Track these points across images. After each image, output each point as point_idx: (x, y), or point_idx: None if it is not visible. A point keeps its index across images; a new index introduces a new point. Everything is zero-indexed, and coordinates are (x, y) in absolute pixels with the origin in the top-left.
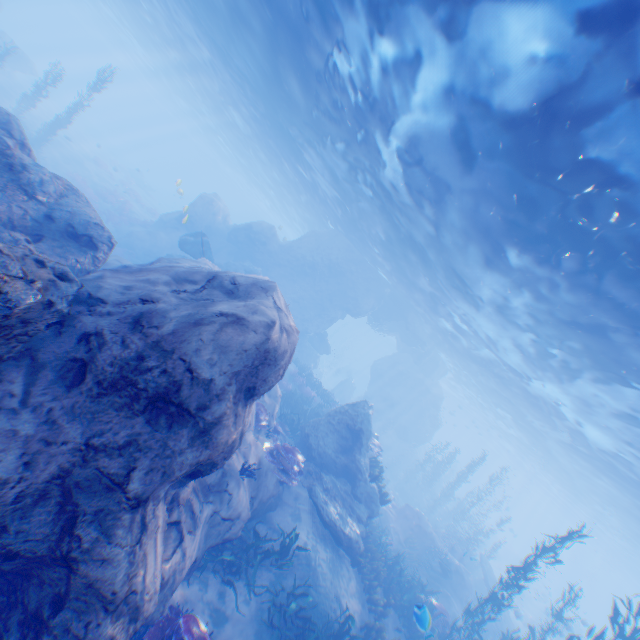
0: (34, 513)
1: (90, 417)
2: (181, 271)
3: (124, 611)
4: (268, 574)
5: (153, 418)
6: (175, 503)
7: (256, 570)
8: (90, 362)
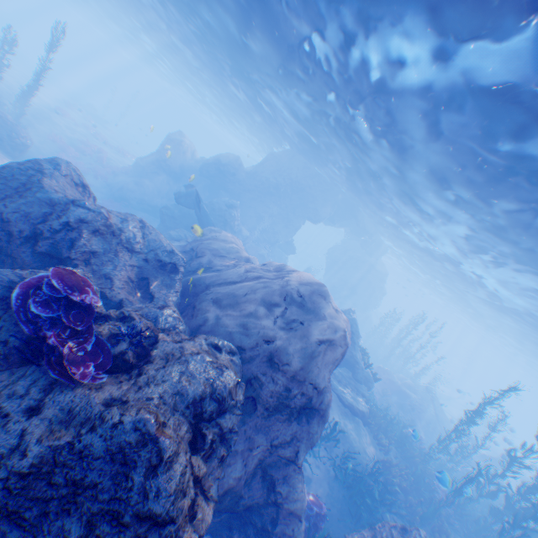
0: (252, 485)
1: (266, 429)
2: (263, 296)
3: (303, 516)
4: (323, 447)
5: (298, 419)
6: None
7: (318, 448)
8: (257, 397)
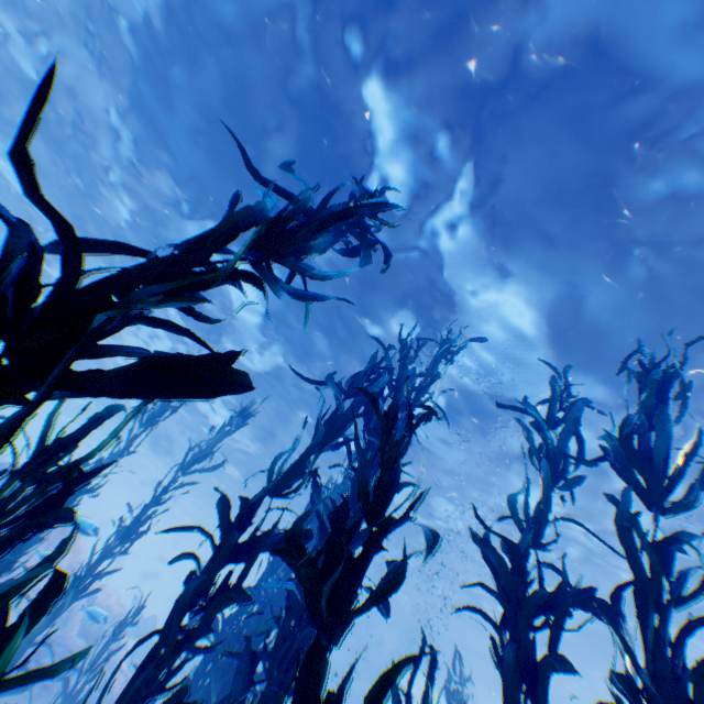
0: None
1: None
2: None
3: None
4: None
5: None
6: None
7: None
8: None
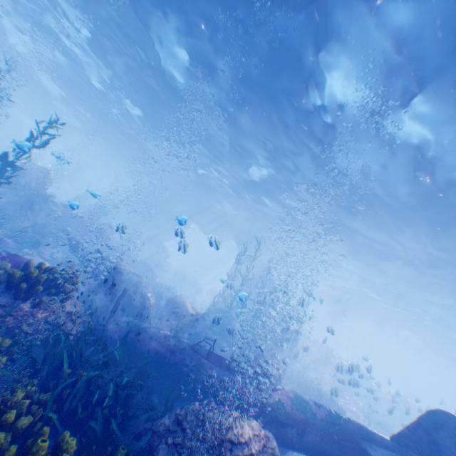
0: None
1: None
2: None
3: None
4: None
5: None
6: None
7: None
8: None
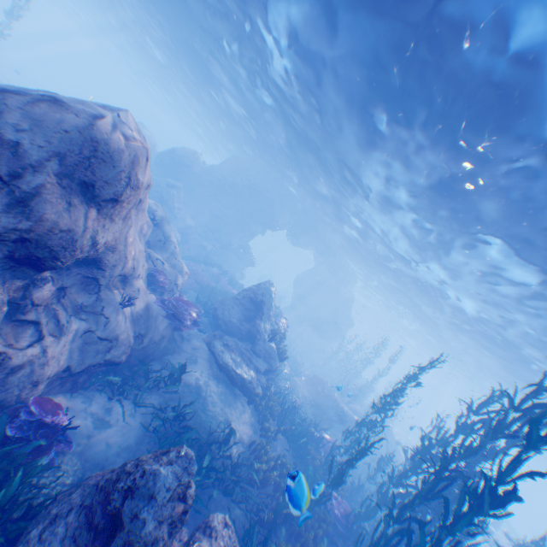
0: None
1: None
2: (24, 88)
3: None
4: (157, 398)
5: None
6: (26, 299)
7: (143, 391)
8: None
